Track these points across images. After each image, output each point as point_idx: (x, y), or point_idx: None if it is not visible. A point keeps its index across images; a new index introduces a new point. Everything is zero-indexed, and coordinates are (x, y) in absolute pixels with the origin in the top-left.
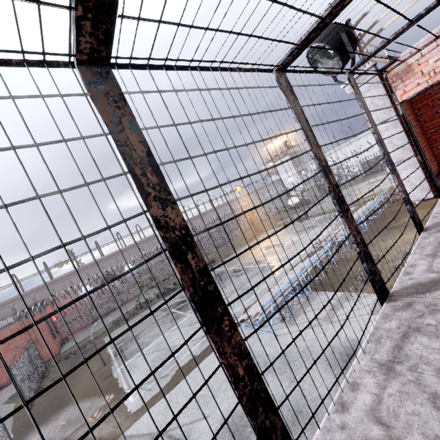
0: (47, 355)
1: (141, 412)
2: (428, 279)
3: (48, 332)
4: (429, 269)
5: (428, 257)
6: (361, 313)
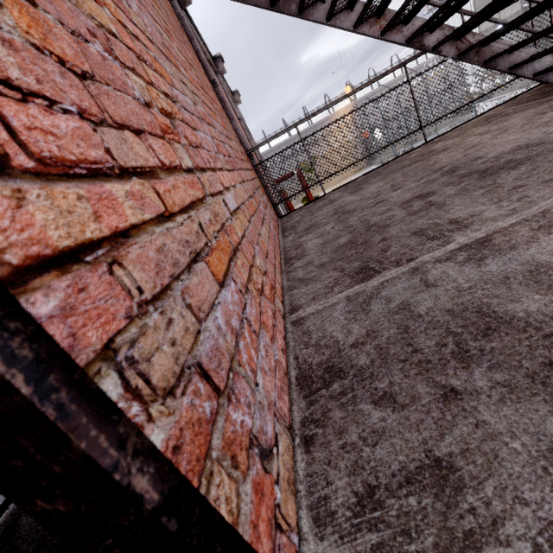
0: None
1: None
2: None
3: None
4: None
5: None
6: None
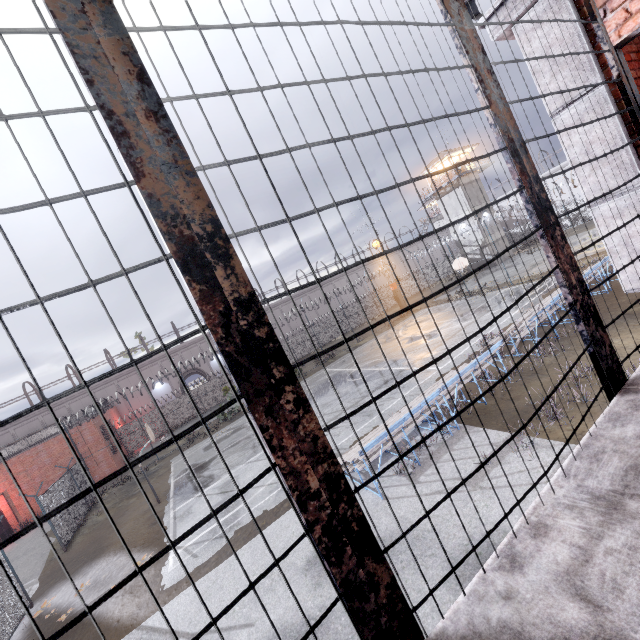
0: (105, 475)
1: (175, 590)
2: (552, 630)
3: (105, 445)
4: (575, 570)
5: (595, 508)
6: (534, 480)
